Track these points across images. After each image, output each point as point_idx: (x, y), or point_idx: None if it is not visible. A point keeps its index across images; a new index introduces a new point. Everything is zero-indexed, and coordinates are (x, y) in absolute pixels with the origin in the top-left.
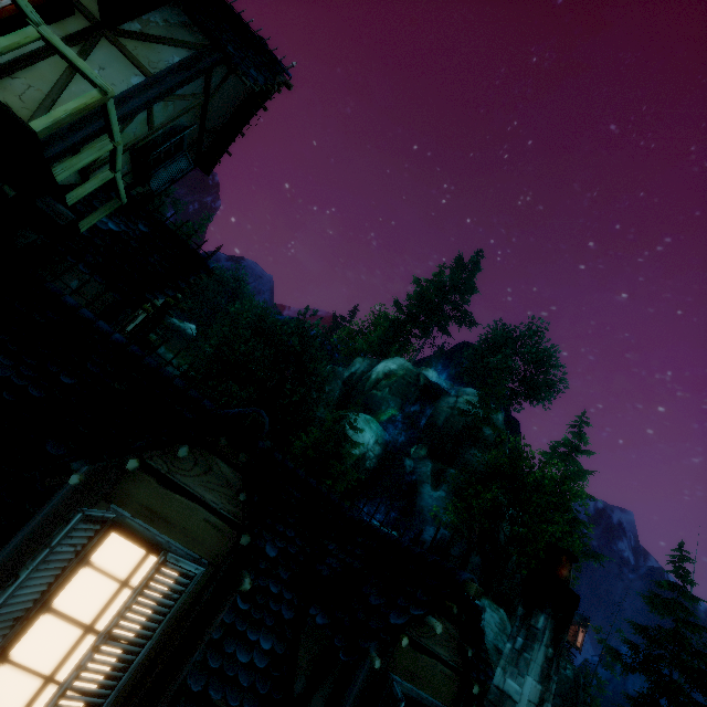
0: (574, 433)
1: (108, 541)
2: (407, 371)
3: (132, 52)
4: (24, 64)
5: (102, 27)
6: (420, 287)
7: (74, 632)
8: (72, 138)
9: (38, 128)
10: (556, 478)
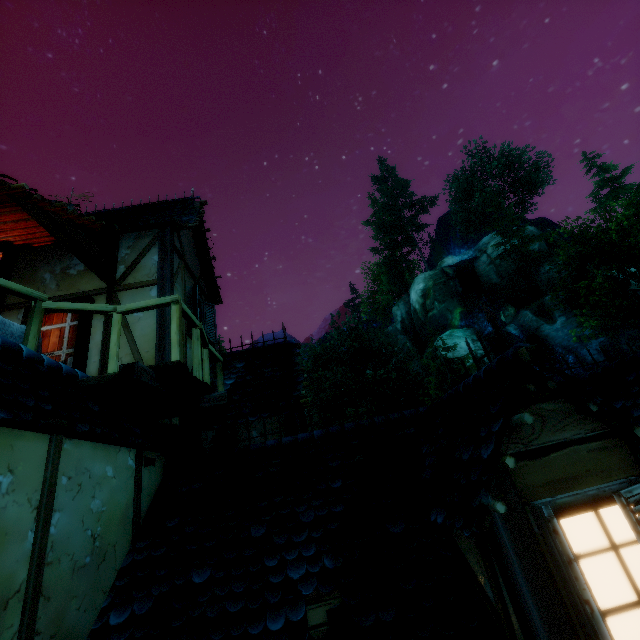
0: (596, 173)
1: (564, 530)
2: (433, 278)
3: (135, 282)
4: (107, 351)
5: (111, 289)
6: (374, 224)
7: (638, 614)
8: (167, 358)
9: (177, 358)
10: (630, 213)
